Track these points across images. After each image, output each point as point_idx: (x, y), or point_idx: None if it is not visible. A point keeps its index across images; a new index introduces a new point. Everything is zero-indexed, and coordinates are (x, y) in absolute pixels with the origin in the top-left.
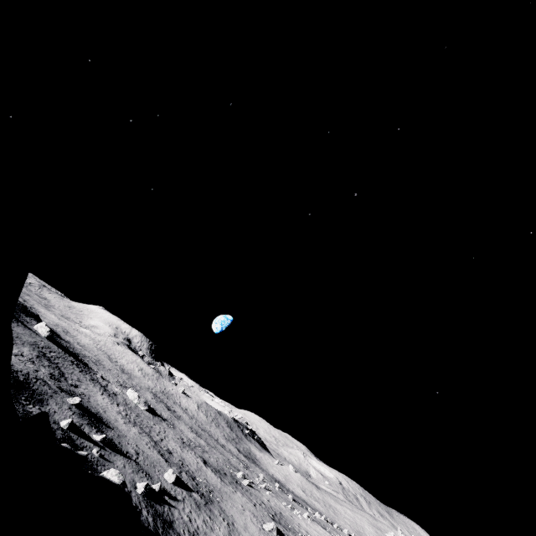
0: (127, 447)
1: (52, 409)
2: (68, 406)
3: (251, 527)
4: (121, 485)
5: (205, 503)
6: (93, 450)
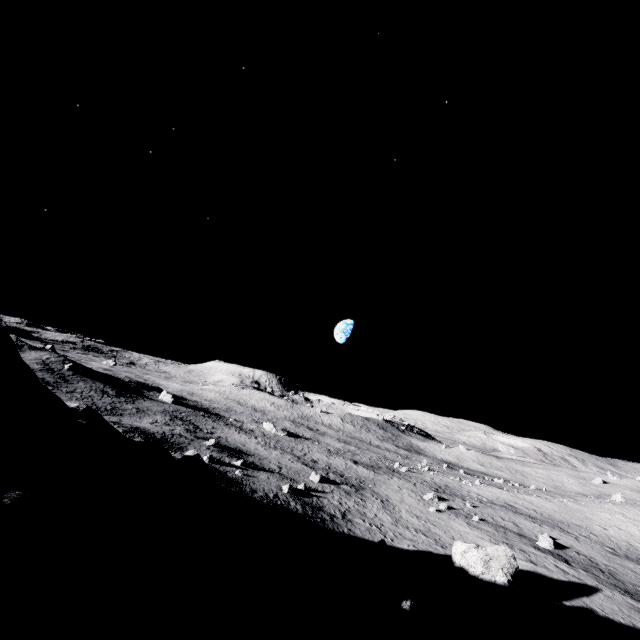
0: (269, 465)
1: None
2: (206, 447)
3: (409, 500)
4: (195, 456)
5: (356, 491)
6: (236, 472)
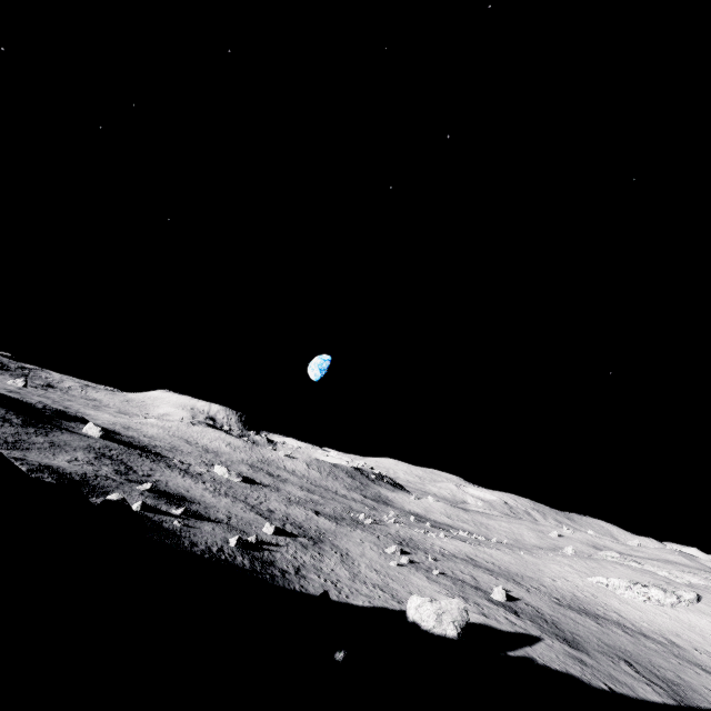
0: (217, 515)
1: None
2: (139, 493)
3: (370, 553)
4: (119, 500)
5: (314, 544)
6: (174, 522)
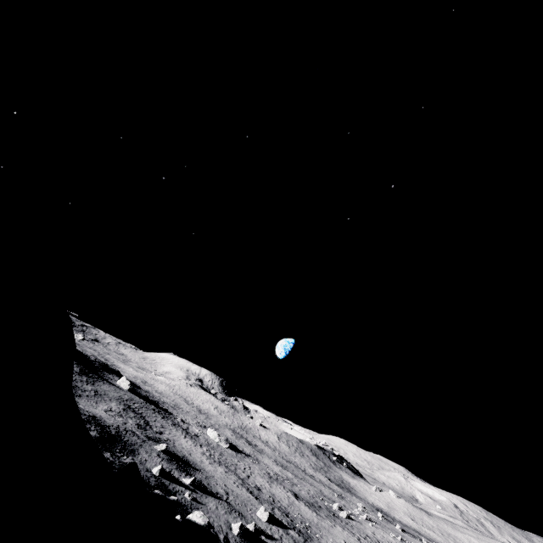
0: (216, 488)
1: (143, 458)
2: (156, 453)
3: None
4: (206, 526)
5: (304, 541)
6: (185, 494)
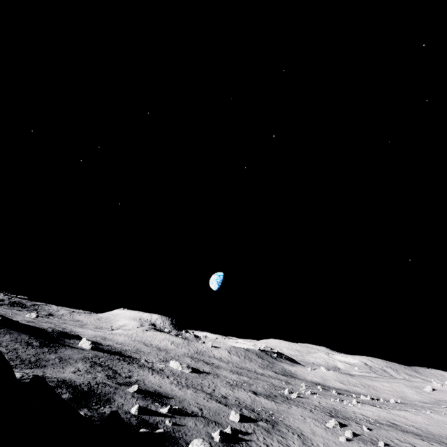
0: (190, 408)
1: (119, 403)
2: (130, 395)
3: (317, 430)
4: None
5: (272, 427)
6: (166, 422)
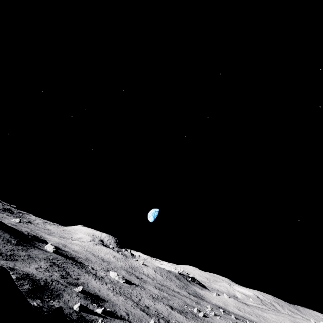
0: (120, 312)
1: (66, 299)
2: (75, 294)
3: None
4: None
5: None
6: (99, 321)
